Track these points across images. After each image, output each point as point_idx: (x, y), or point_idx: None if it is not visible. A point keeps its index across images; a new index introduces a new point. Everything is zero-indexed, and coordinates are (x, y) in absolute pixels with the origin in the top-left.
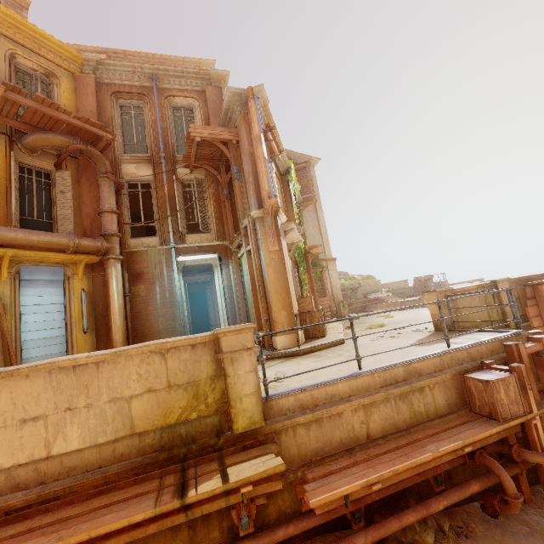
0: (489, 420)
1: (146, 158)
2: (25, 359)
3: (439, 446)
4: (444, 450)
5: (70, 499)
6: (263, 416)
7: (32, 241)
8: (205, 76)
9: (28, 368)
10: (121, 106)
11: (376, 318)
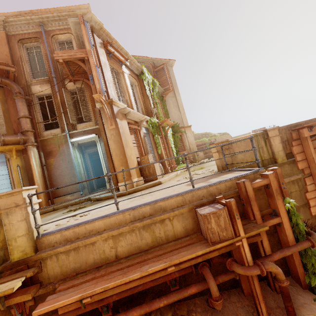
0: (206, 242)
1: (46, 80)
2: None
3: (151, 266)
4: (152, 270)
5: None
6: (34, 249)
7: None
8: (74, 16)
9: None
10: (27, 48)
11: (212, 161)
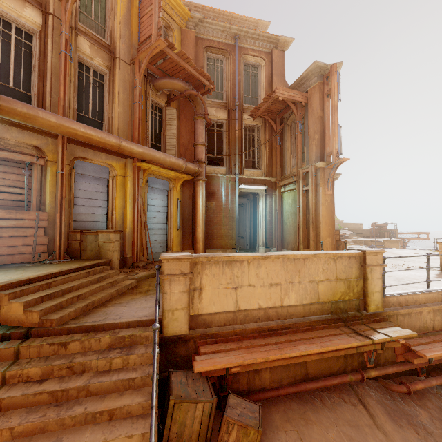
0: None
1: (222, 104)
2: (147, 241)
3: None
4: None
5: (296, 330)
6: (382, 305)
7: (166, 162)
8: (274, 40)
9: (274, 256)
10: (208, 58)
11: None
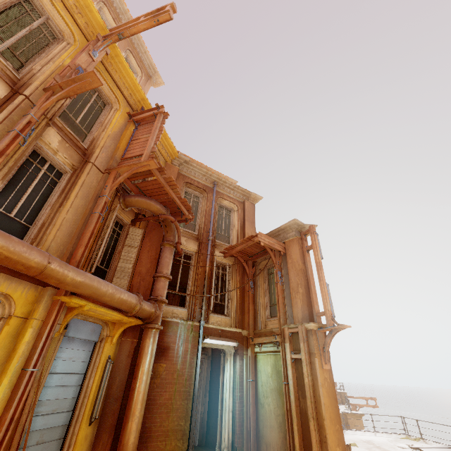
0: None
1: (194, 235)
2: None
3: None
4: None
5: None
6: None
7: (113, 299)
8: (246, 194)
9: None
10: (185, 191)
11: None
